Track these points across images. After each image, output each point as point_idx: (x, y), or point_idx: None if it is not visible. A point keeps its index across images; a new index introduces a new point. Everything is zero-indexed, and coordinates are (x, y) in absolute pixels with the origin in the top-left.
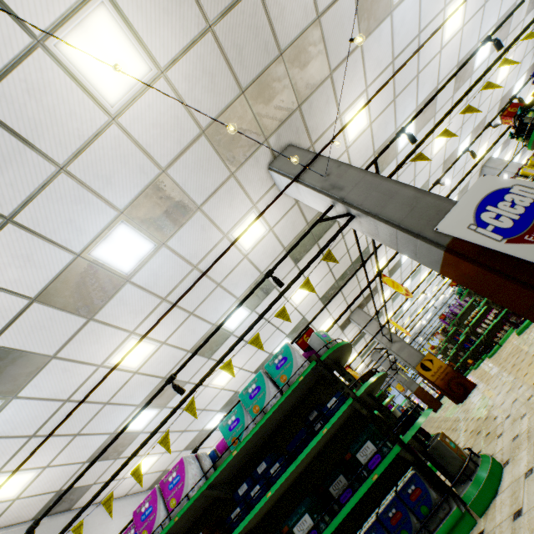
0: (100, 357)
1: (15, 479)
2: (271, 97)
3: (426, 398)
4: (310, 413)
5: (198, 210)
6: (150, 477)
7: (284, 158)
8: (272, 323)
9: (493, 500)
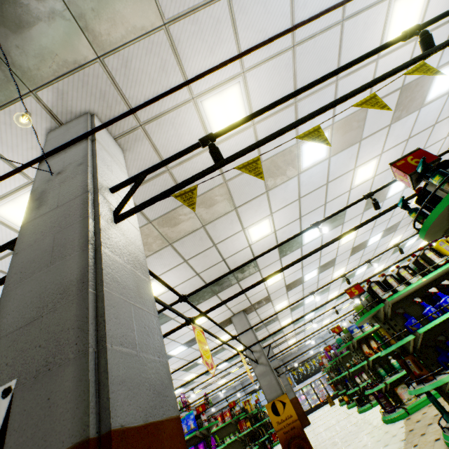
0: None
1: None
2: (24, 20)
3: (297, 411)
4: None
5: None
6: None
7: (66, 128)
8: None
9: None
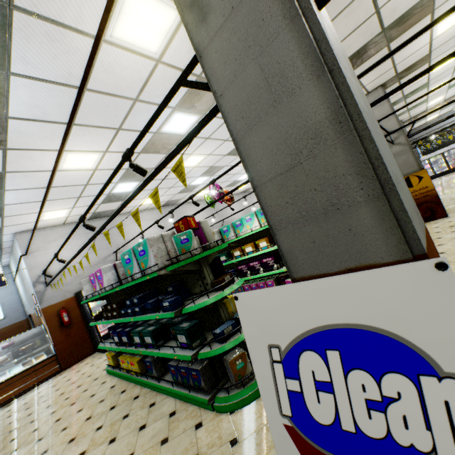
0: (49, 167)
1: (57, 212)
2: None
3: None
4: (169, 287)
5: (11, 10)
6: None
7: None
8: None
9: (227, 414)
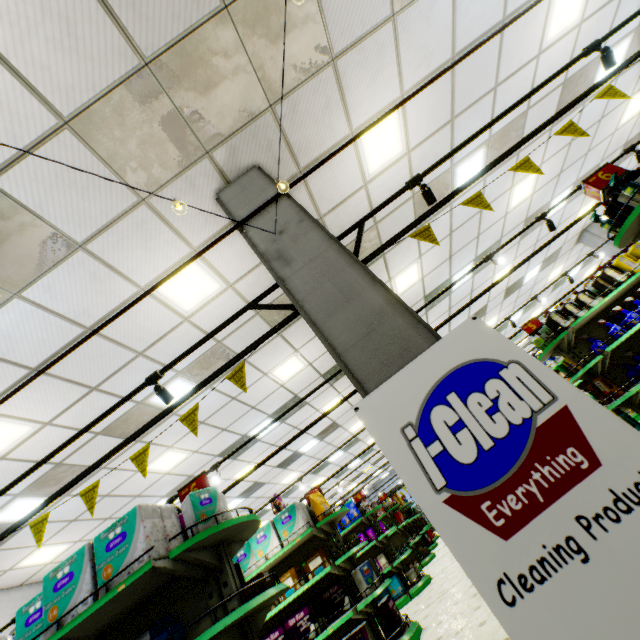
0: None
1: None
2: (211, 81)
3: None
4: (141, 634)
5: (79, 249)
6: None
7: (240, 186)
8: (243, 401)
9: None
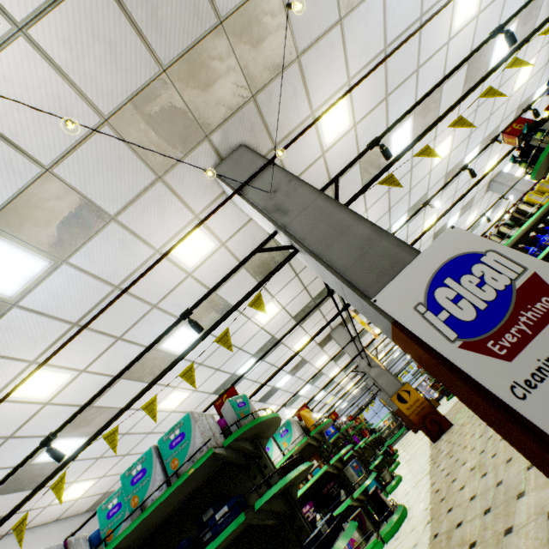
0: None
1: None
2: (210, 80)
3: (407, 418)
4: (206, 510)
5: (111, 221)
6: (87, 500)
7: (232, 161)
8: (232, 344)
9: None
